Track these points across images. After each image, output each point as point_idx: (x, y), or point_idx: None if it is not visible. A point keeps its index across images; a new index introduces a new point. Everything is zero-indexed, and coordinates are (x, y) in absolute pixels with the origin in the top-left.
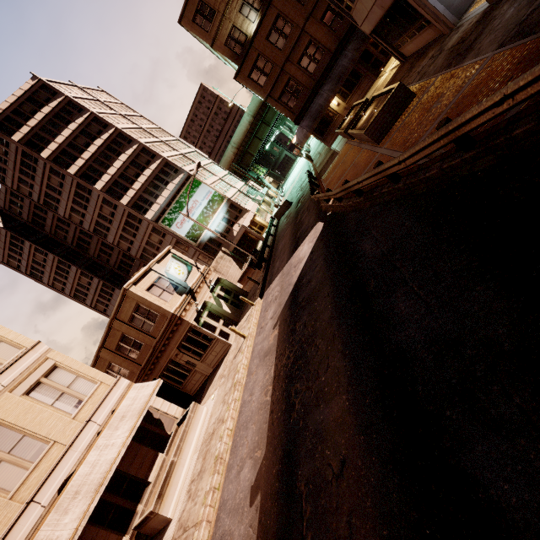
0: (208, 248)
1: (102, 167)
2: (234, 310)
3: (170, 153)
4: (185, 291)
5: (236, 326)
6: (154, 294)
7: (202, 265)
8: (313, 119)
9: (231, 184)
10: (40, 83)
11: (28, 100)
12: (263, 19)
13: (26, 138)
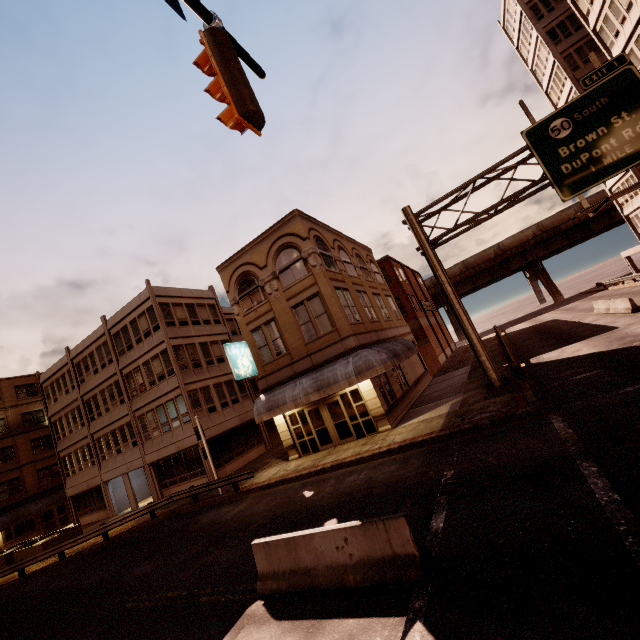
0: None
1: None
2: None
3: None
4: None
5: None
6: None
7: None
8: None
9: None
10: None
11: None
12: None
13: None
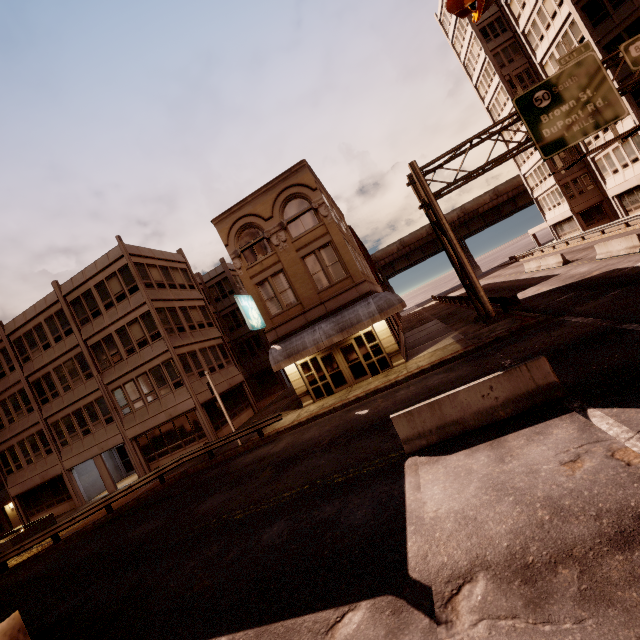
0: None
1: None
2: None
3: None
4: None
5: None
6: None
7: None
8: None
9: None
10: None
11: None
12: None
13: None
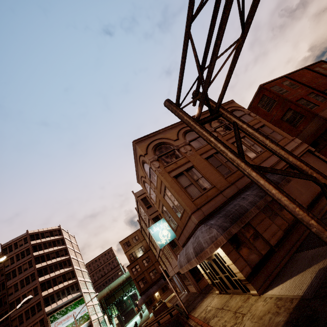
0: None
1: (50, 270)
2: None
3: (81, 278)
4: None
5: None
6: None
7: None
8: (147, 297)
9: (96, 311)
10: (59, 229)
11: (50, 232)
12: (143, 255)
13: (35, 244)
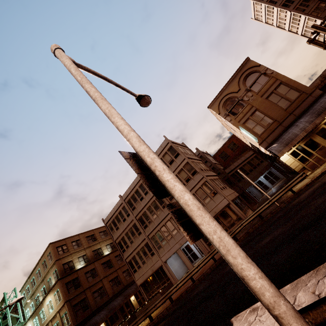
0: None
1: None
2: None
3: None
4: None
5: None
6: None
7: None
8: None
9: None
10: None
11: None
12: (88, 265)
13: None
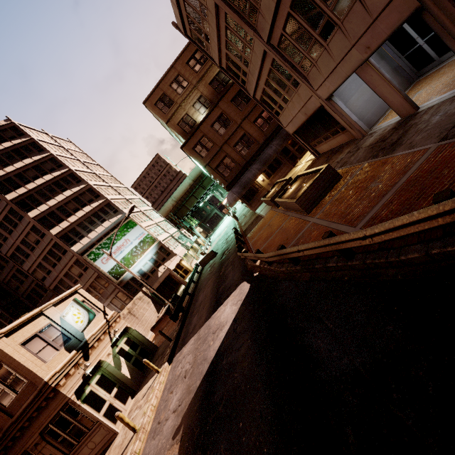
0: (129, 286)
1: (43, 198)
2: (135, 372)
3: (115, 196)
4: (77, 345)
5: (133, 397)
6: (31, 349)
7: (119, 303)
8: (242, 187)
9: (165, 229)
10: (12, 125)
11: None
12: (210, 113)
13: None
